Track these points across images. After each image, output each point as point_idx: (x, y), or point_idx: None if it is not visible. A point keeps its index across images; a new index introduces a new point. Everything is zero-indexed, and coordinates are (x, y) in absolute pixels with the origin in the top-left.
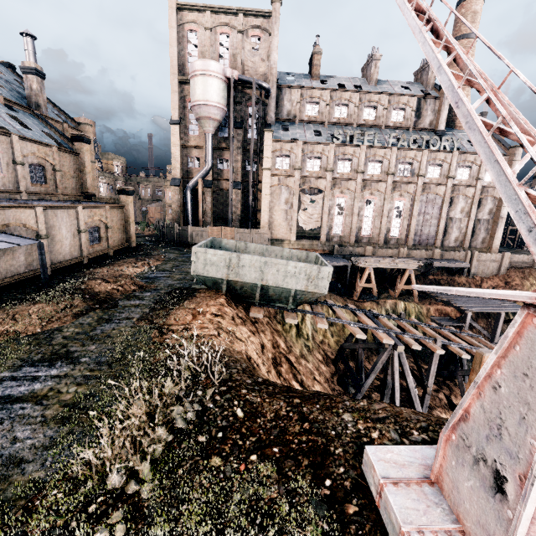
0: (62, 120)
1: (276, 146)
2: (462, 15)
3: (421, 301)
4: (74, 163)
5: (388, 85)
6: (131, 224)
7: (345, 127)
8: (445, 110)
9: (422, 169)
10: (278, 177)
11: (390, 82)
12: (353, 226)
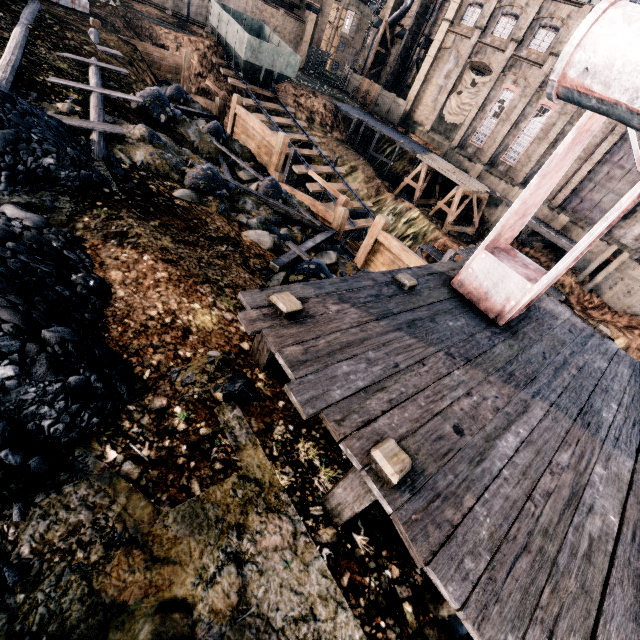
0: None
1: None
2: None
3: (453, 237)
4: None
5: None
6: (303, 43)
7: None
8: None
9: None
10: (455, 36)
11: None
12: (497, 139)
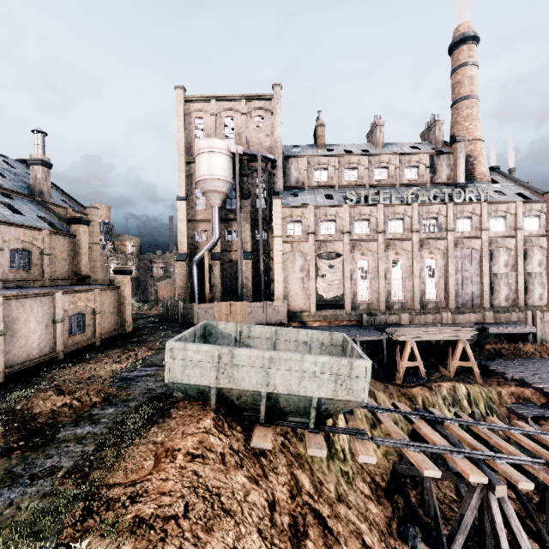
0: (68, 205)
1: (286, 213)
2: (459, 81)
3: (486, 380)
4: (68, 245)
5: (396, 147)
6: (126, 306)
7: (357, 189)
8: (461, 163)
9: (450, 223)
10: (290, 243)
11: (397, 144)
12: (380, 291)
